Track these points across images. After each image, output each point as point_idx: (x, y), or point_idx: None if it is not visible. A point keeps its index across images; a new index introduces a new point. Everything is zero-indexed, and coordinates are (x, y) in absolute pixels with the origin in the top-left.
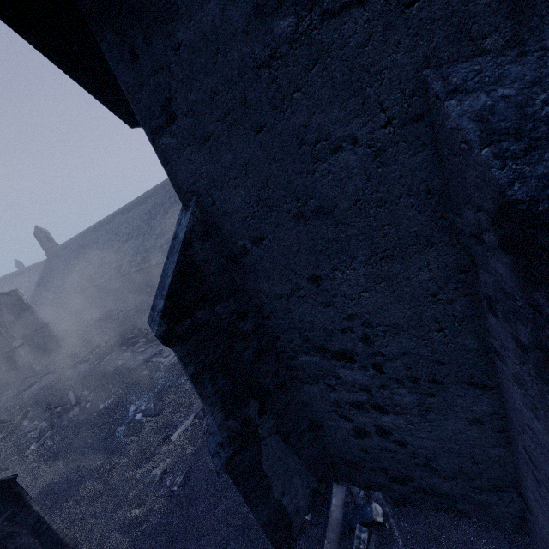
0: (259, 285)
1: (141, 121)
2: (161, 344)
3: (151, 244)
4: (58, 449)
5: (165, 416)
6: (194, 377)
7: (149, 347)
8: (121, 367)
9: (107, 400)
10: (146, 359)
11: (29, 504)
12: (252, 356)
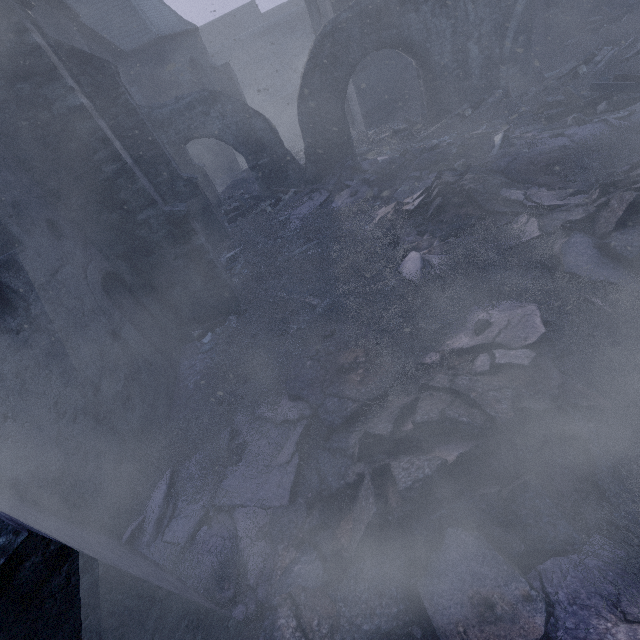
0: None
1: None
2: None
3: (246, 95)
4: None
5: None
6: None
7: None
8: None
9: None
10: None
11: None
12: None
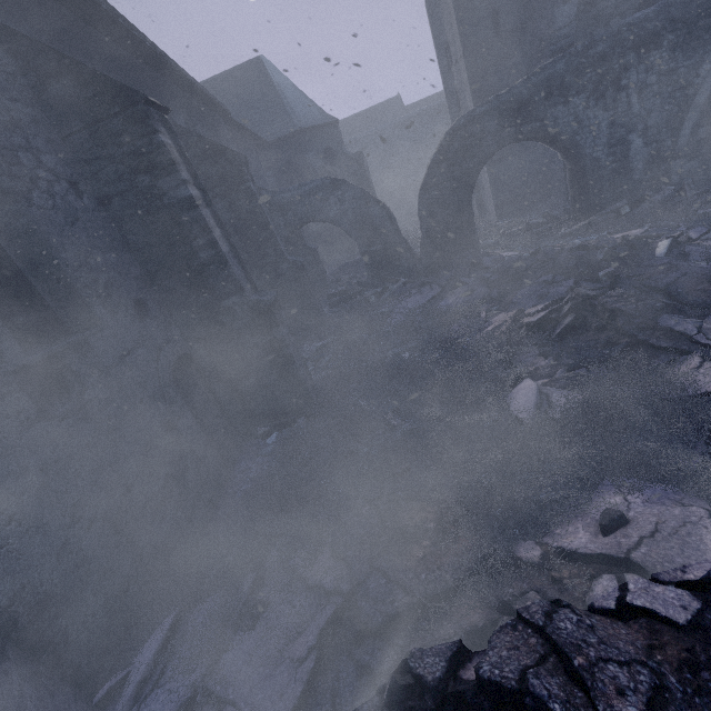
0: None
1: None
2: None
3: (377, 179)
4: None
5: None
6: None
7: None
8: None
9: None
10: None
11: None
12: None
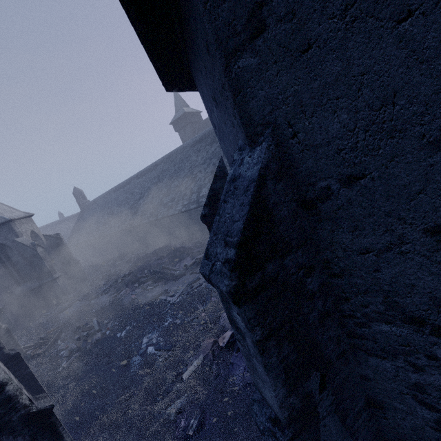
0: (336, 235)
1: (216, 42)
2: (166, 284)
3: (158, 202)
4: (84, 370)
5: (175, 353)
6: (260, 344)
7: (157, 286)
8: (134, 301)
9: (123, 329)
10: (155, 297)
11: (61, 435)
12: (316, 319)
